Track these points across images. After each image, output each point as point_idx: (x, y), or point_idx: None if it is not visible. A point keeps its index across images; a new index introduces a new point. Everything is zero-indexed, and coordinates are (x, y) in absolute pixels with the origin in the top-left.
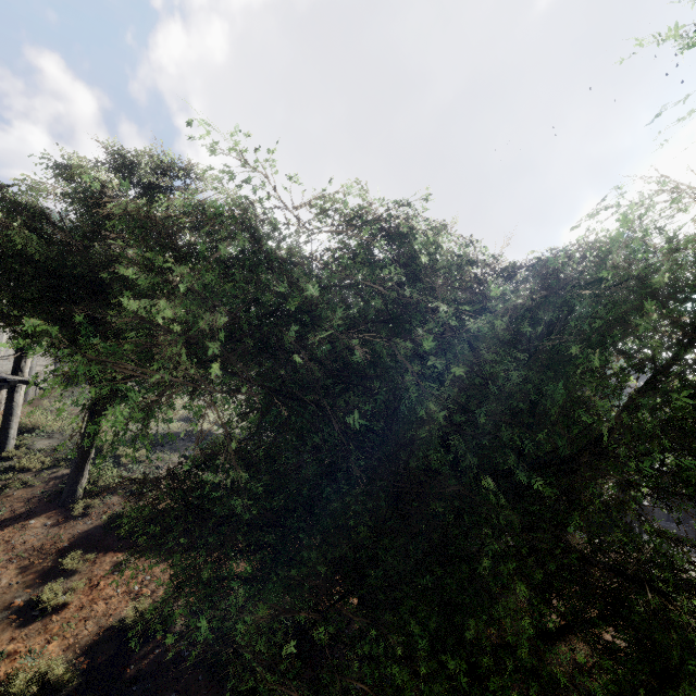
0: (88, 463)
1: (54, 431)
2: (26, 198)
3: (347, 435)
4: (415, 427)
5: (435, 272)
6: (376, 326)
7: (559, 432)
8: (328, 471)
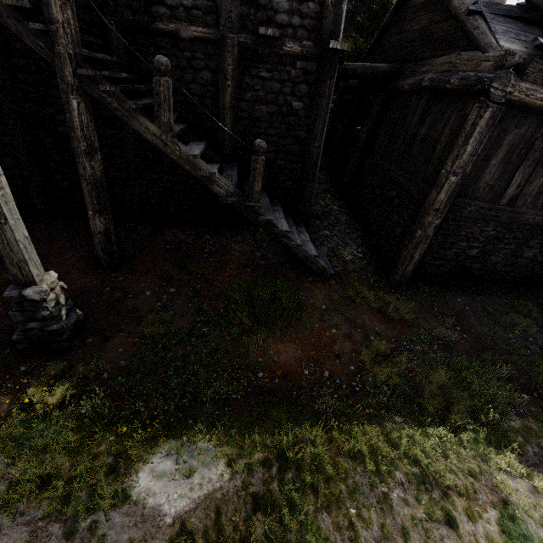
0: None
1: None
2: None
3: (352, 3)
4: (360, 3)
5: None
6: None
7: (377, 3)
8: (346, 19)
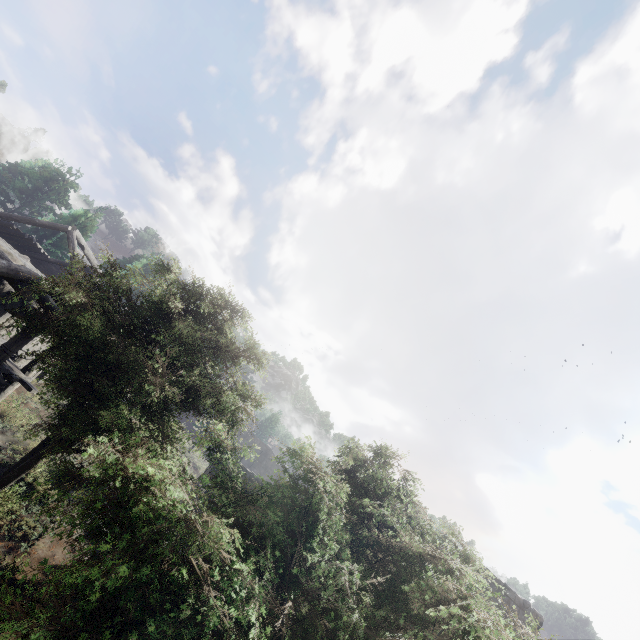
0: (1, 490)
1: (12, 427)
2: (123, 281)
3: None
4: None
5: (369, 493)
6: (259, 571)
7: None
8: None
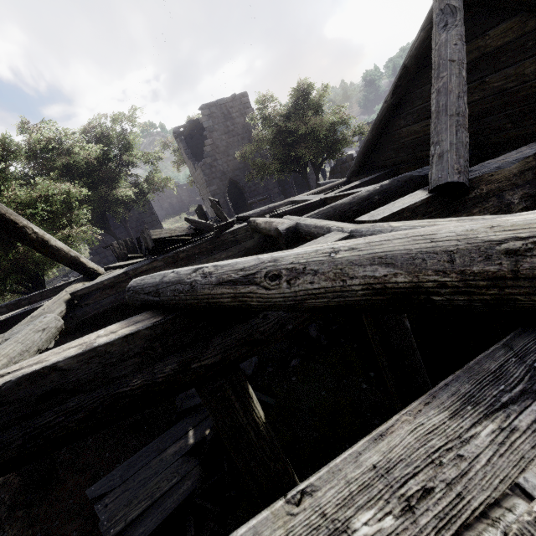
0: None
1: None
2: None
3: None
4: None
5: (34, 152)
6: None
7: None
8: None
